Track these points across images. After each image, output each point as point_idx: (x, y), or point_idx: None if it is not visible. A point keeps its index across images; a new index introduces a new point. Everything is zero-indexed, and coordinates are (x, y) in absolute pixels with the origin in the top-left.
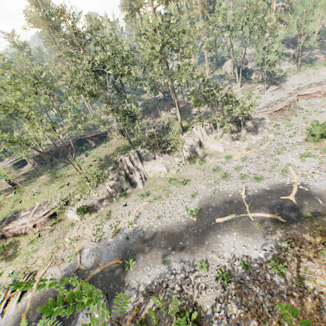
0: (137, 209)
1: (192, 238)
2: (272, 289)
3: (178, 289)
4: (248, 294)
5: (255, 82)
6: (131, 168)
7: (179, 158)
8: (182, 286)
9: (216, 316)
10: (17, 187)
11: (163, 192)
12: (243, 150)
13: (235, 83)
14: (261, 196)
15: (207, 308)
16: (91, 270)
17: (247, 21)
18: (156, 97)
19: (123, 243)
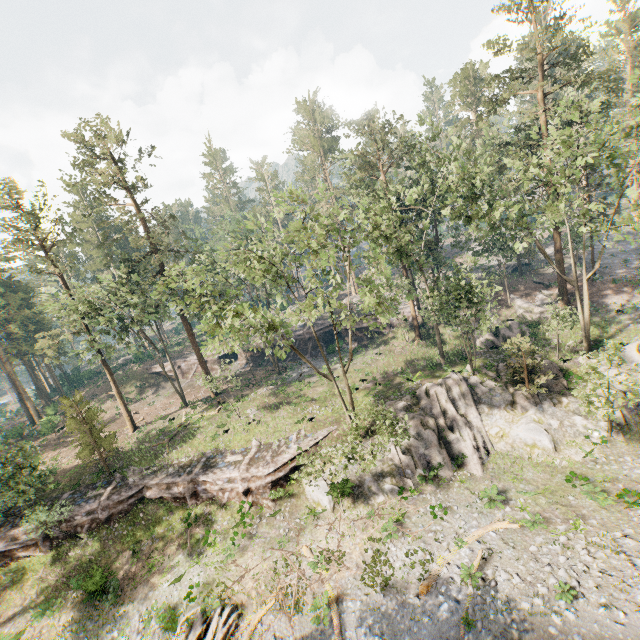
0: (480, 534)
1: None
2: None
3: None
4: None
5: None
6: (451, 416)
7: (584, 418)
8: None
9: None
10: (221, 399)
11: (552, 508)
12: None
13: None
14: None
15: None
16: None
17: None
18: (490, 264)
19: (455, 630)
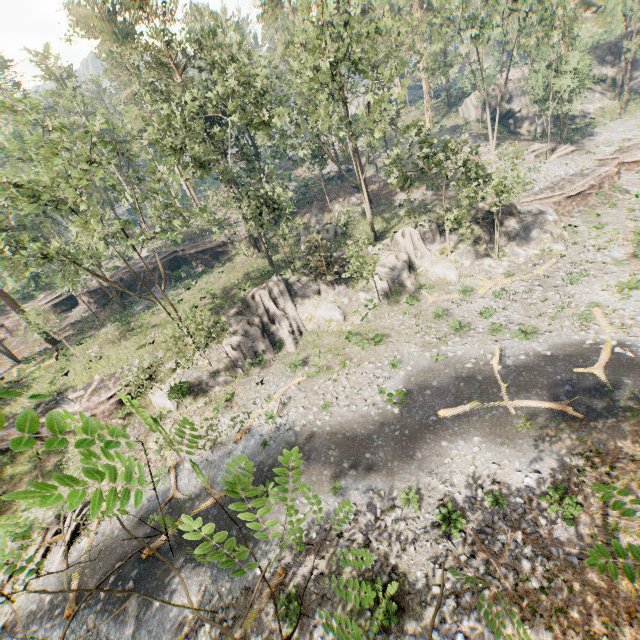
0: (284, 390)
1: (390, 446)
2: (550, 546)
3: (360, 541)
4: (501, 554)
5: (528, 139)
6: (273, 312)
7: (366, 292)
8: (369, 535)
9: (434, 593)
10: (60, 347)
11: (334, 359)
12: (499, 276)
13: (484, 142)
14: (533, 368)
15: (416, 578)
16: (196, 500)
17: (513, 6)
18: (323, 173)
19: (257, 453)
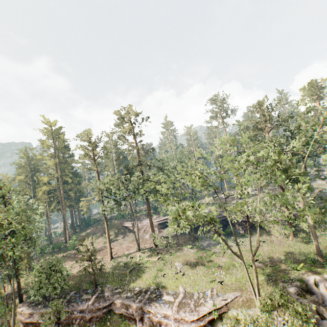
0: None
1: None
2: None
3: None
4: None
5: None
6: None
7: None
8: None
9: None
10: (159, 250)
11: None
12: None
13: None
14: None
15: None
16: None
17: None
18: None
19: None
